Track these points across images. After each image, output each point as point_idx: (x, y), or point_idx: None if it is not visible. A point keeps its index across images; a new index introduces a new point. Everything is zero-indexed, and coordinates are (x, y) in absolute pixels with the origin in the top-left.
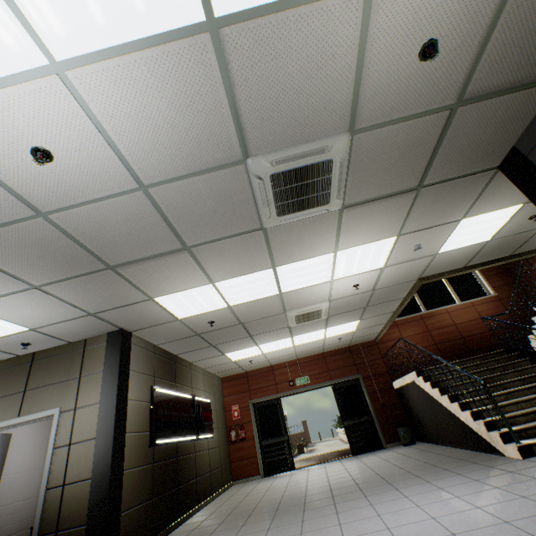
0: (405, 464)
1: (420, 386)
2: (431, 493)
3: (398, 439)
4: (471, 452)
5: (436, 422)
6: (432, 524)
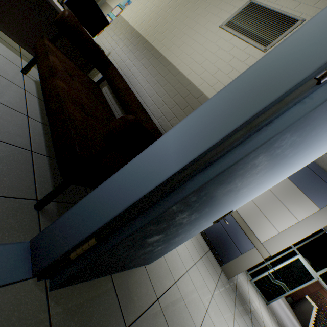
0: (285, 302)
1: (312, 309)
2: (289, 312)
3: (285, 296)
4: (300, 324)
5: (302, 313)
6: (288, 313)
